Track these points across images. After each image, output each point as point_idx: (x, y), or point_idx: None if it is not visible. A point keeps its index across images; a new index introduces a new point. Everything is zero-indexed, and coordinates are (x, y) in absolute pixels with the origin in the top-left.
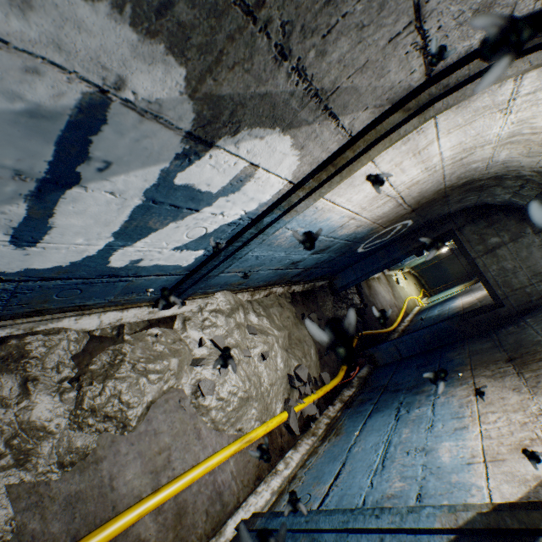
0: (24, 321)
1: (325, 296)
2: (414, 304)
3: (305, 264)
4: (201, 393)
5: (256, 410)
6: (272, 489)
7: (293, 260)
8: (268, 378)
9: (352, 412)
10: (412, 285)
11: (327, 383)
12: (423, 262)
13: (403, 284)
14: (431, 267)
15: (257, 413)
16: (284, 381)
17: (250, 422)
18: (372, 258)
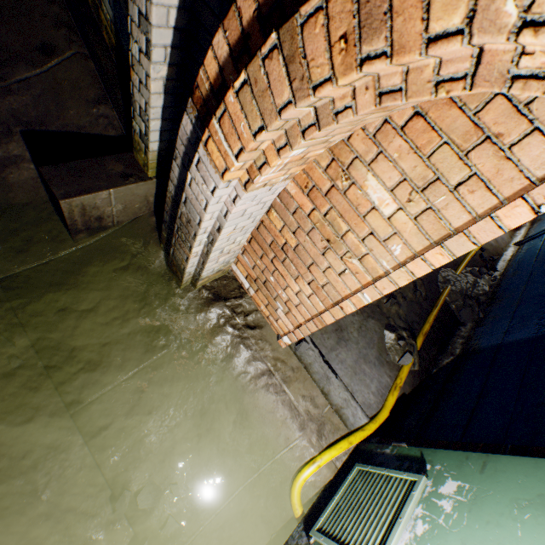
0: None
1: None
2: None
3: None
4: None
5: None
6: (519, 238)
7: None
8: None
9: (542, 214)
10: None
11: None
12: None
13: None
14: None
15: None
16: None
17: None
18: None
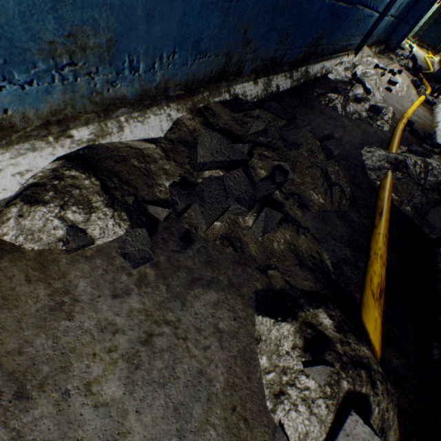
0: (341, 55)
1: (388, 56)
2: (430, 61)
3: (399, 10)
4: (392, 85)
5: (413, 92)
6: None
7: (402, 1)
8: (406, 83)
9: None
10: (420, 50)
11: (425, 90)
12: (423, 23)
13: (415, 49)
14: (431, 26)
15: (414, 93)
16: (411, 85)
17: (413, 97)
18: (421, 1)
